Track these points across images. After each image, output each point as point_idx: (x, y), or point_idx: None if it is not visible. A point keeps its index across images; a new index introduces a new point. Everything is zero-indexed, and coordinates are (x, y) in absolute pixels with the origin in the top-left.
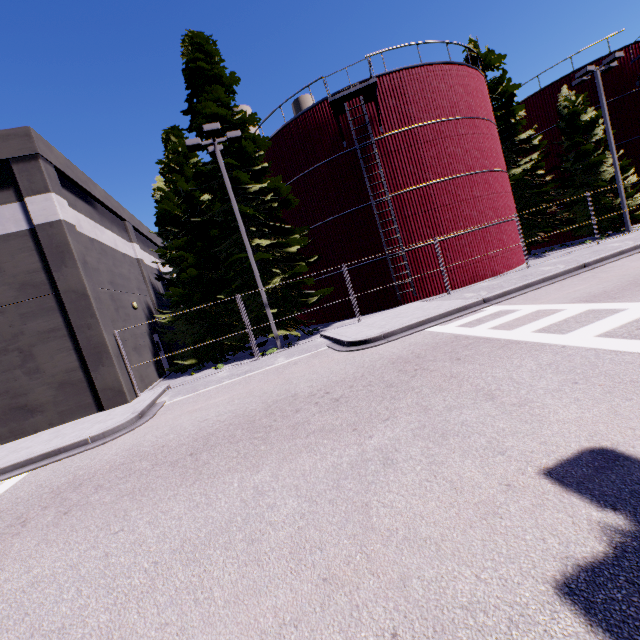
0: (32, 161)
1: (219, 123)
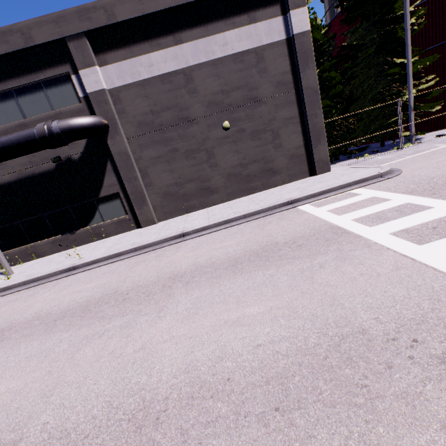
0: None
1: None
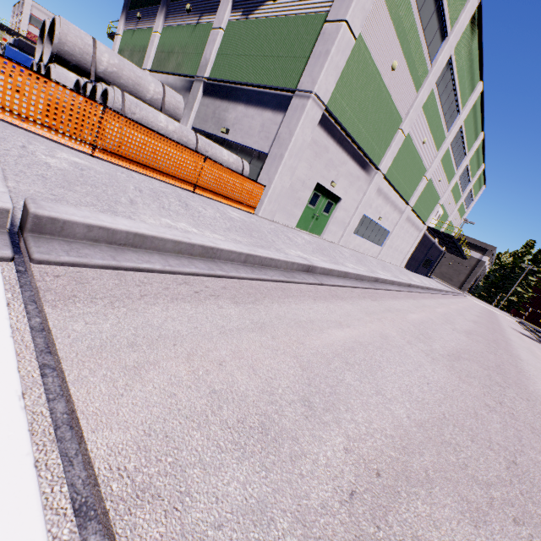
0: (491, 252)
1: (538, 261)
